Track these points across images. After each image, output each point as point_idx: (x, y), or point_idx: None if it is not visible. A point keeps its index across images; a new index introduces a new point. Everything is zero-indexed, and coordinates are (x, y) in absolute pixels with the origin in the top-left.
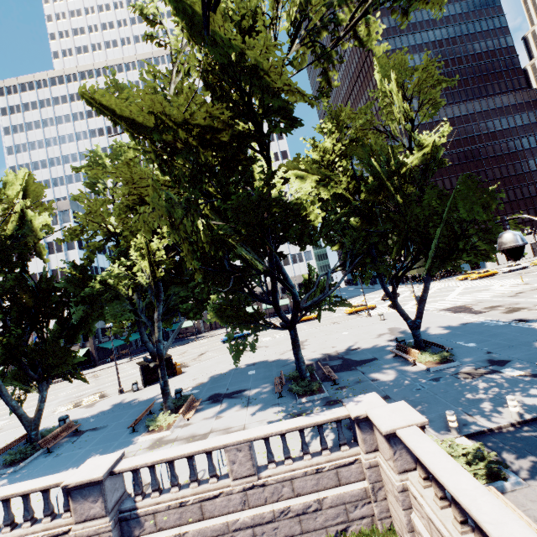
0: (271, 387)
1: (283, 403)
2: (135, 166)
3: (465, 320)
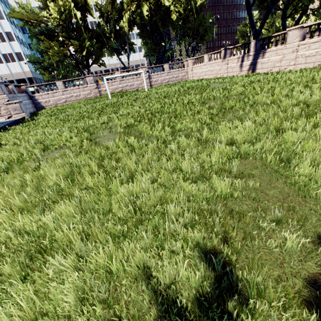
0: None
1: None
2: None
3: None
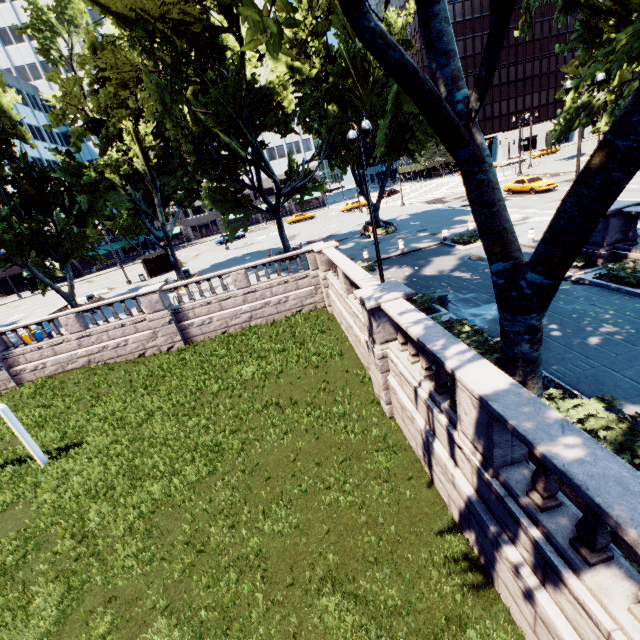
0: None
1: (271, 268)
2: (118, 51)
3: (429, 209)
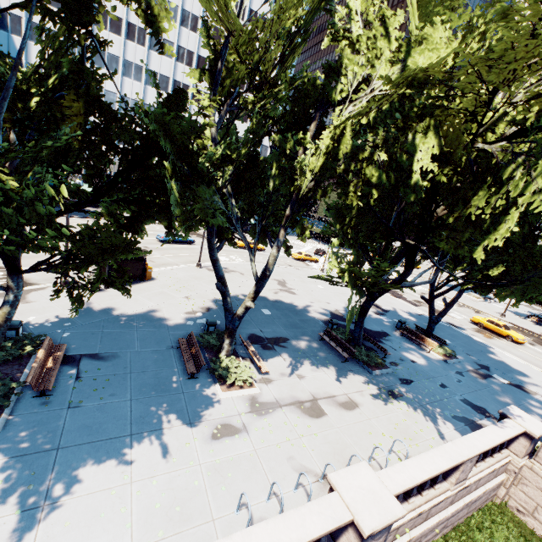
0: (317, 343)
1: (356, 370)
2: None
3: (416, 311)
